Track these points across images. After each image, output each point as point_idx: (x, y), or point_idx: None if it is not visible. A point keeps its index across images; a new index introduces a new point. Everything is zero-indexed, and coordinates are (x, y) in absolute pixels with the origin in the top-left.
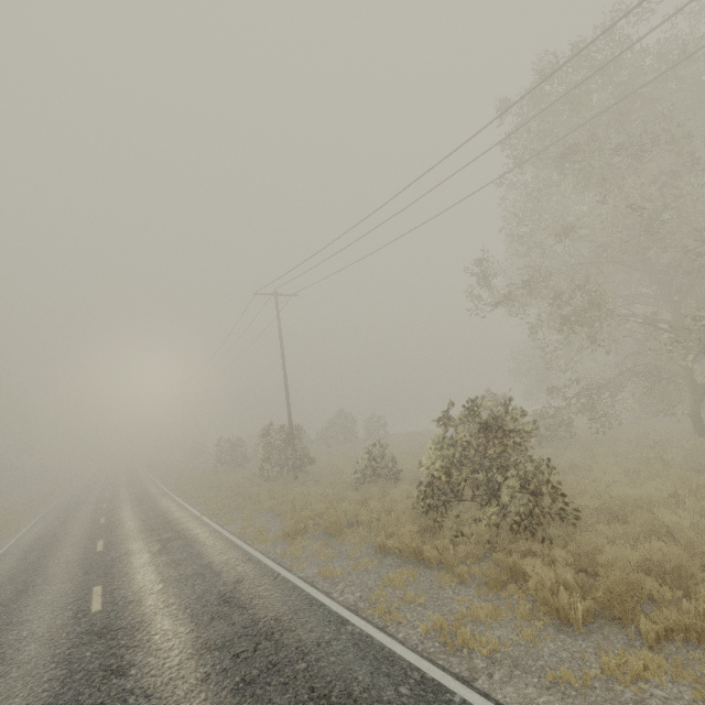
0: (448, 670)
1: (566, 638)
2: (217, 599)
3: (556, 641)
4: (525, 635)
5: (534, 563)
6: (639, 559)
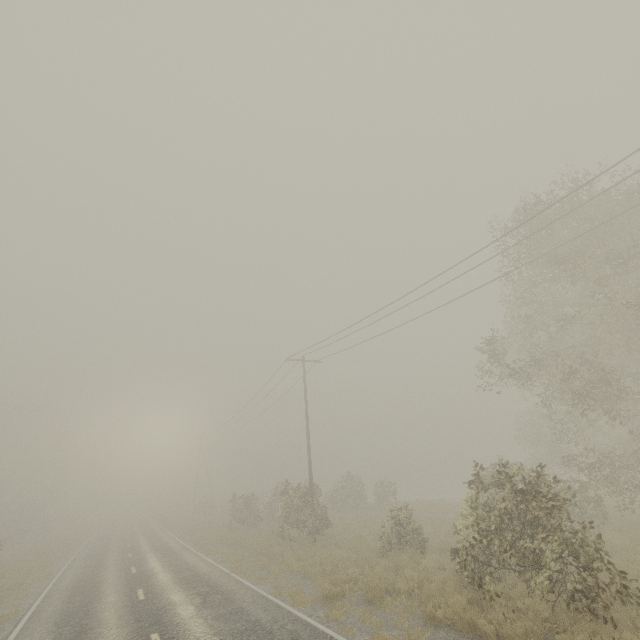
0: None
1: None
2: None
3: None
4: None
5: None
6: None
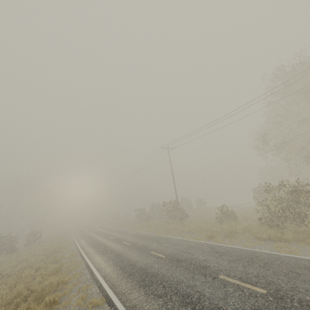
0: None
1: None
2: (212, 252)
3: None
4: None
5: None
6: None
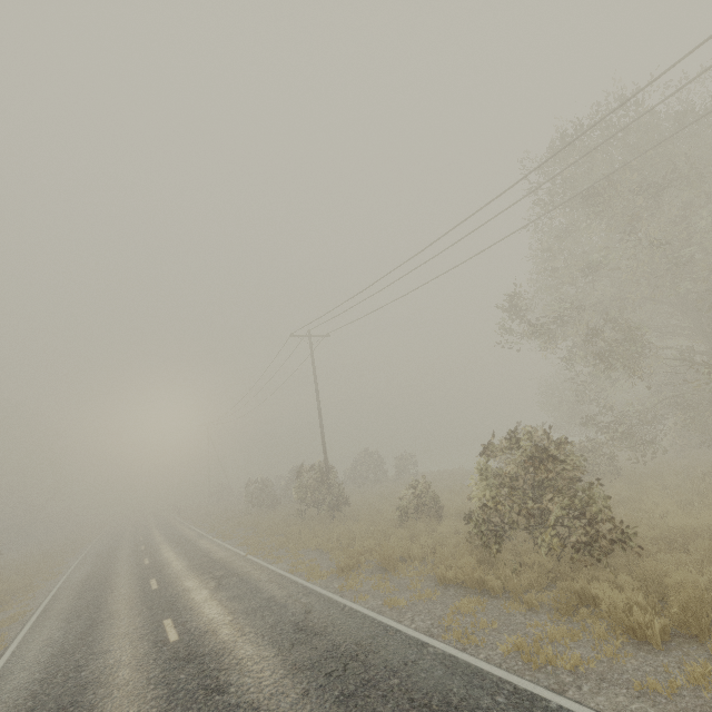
0: (537, 683)
1: (647, 655)
2: (291, 628)
3: (638, 658)
4: (606, 652)
5: (603, 588)
6: (707, 583)
